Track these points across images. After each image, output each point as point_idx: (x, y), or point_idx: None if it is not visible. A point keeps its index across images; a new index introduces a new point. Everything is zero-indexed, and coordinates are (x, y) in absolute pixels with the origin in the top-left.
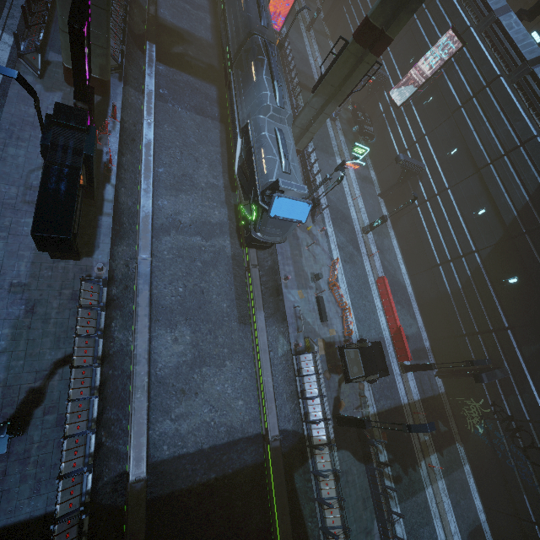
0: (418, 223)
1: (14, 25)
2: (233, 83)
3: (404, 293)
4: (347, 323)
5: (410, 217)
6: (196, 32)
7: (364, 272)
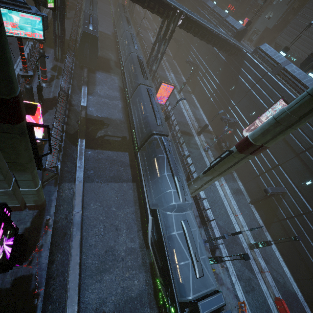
0: (291, 233)
1: None
2: (140, 163)
3: (297, 302)
4: None
5: (281, 225)
6: (112, 116)
7: (263, 297)
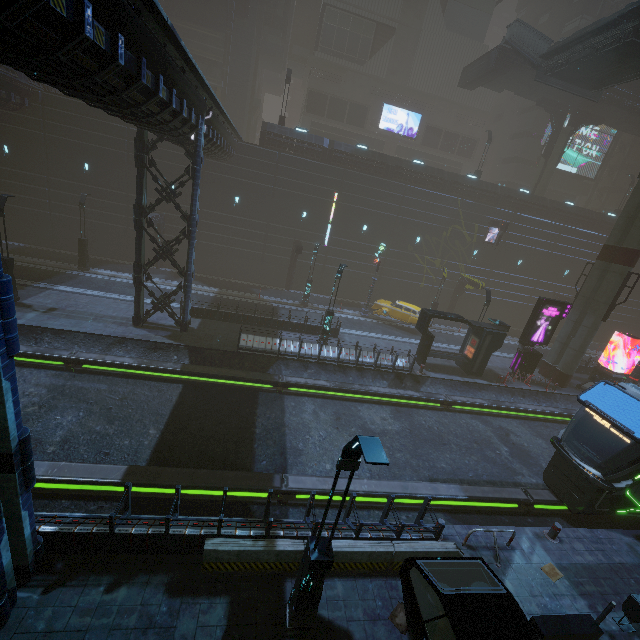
0: None
1: None
2: None
3: None
4: None
5: None
6: None
7: None
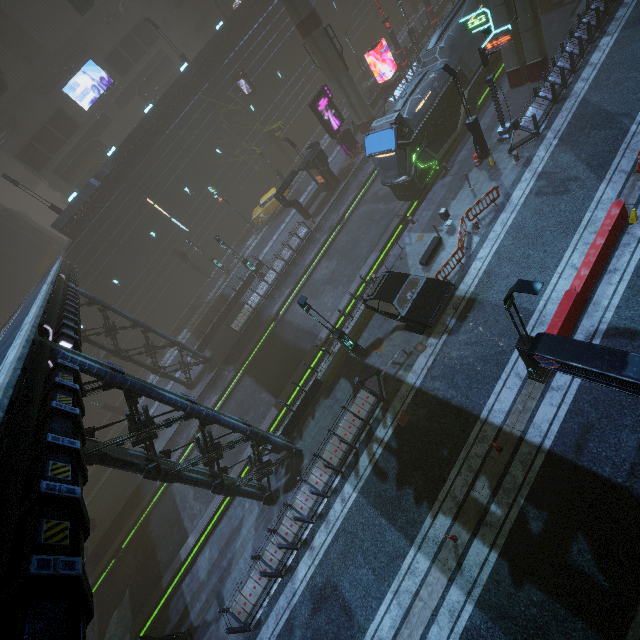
0: None
1: None
2: None
3: None
4: (462, 274)
5: None
6: None
7: (579, 206)
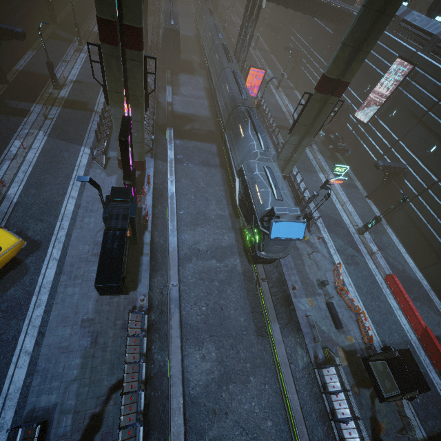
0: (415, 216)
1: (91, 142)
2: (227, 141)
3: (419, 288)
4: (364, 328)
5: (404, 212)
6: (198, 113)
7: (369, 272)
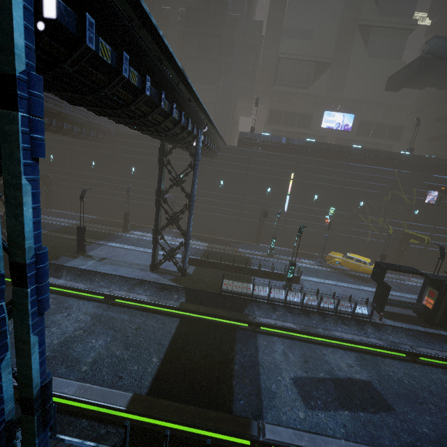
0: None
1: None
2: None
3: None
4: None
5: None
6: None
7: None
